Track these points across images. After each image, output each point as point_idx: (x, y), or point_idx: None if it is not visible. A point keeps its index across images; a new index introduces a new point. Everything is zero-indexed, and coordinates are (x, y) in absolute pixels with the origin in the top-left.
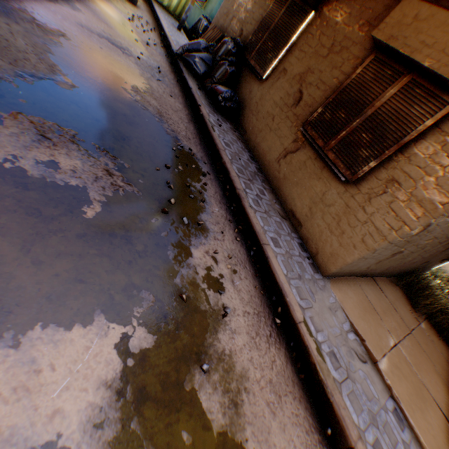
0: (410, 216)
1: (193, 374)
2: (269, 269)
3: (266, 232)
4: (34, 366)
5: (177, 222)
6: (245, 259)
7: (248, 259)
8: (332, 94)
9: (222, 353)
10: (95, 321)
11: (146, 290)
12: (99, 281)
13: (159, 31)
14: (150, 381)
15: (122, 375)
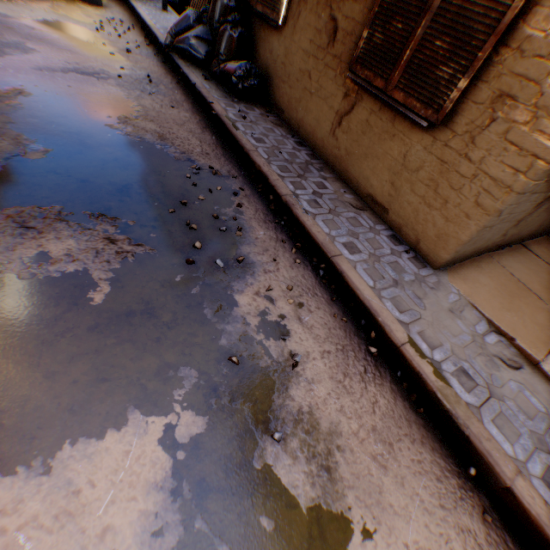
0: (542, 142)
1: (263, 448)
2: (348, 287)
3: (334, 239)
4: (71, 488)
5: (210, 268)
6: (313, 284)
7: (317, 283)
8: (376, 1)
9: (299, 412)
10: (129, 420)
11: (184, 365)
12: (125, 374)
13: (140, 25)
14: (209, 470)
15: (174, 472)
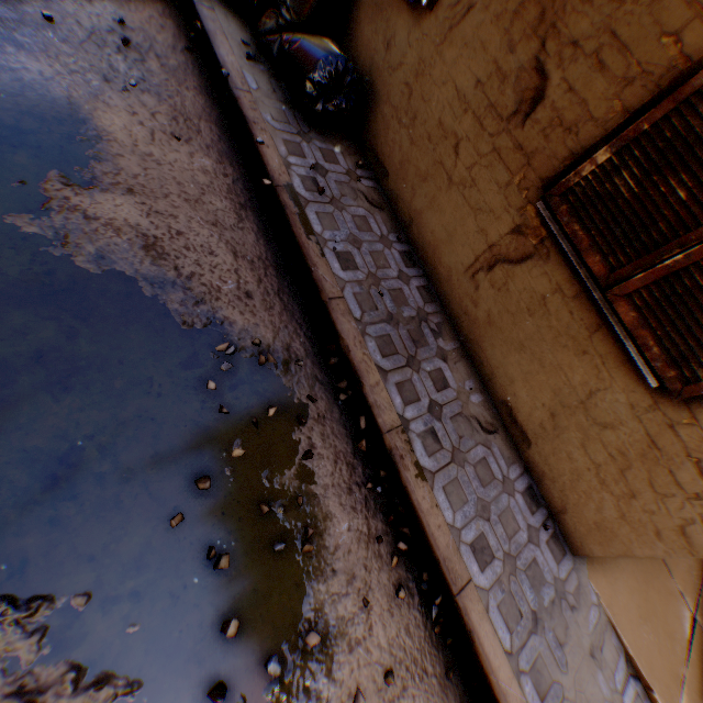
0: None
1: None
2: (476, 658)
3: (460, 537)
4: None
5: (255, 687)
6: (421, 644)
7: (427, 637)
8: (648, 98)
9: None
10: None
11: None
12: None
13: None
14: None
15: None
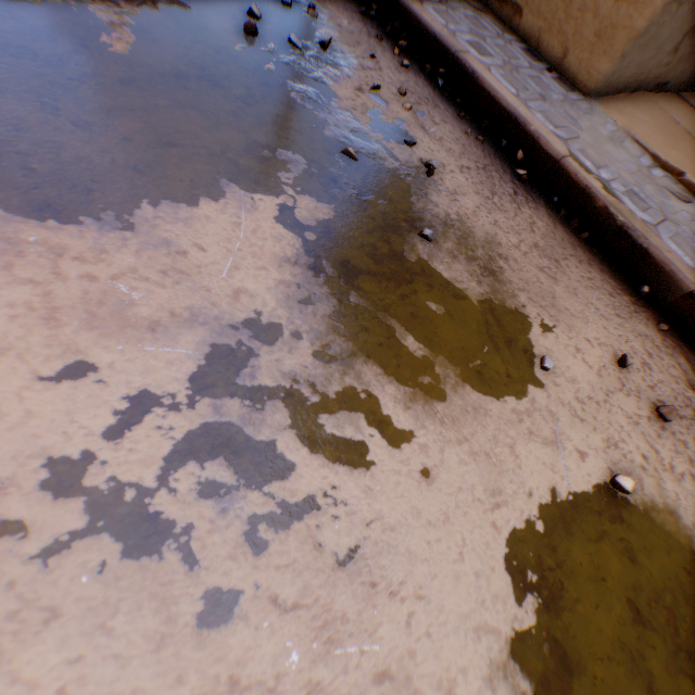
0: None
1: (413, 245)
2: (483, 95)
3: (455, 35)
4: (171, 249)
5: (283, 49)
6: (431, 97)
7: (436, 96)
8: None
9: (447, 219)
10: (226, 194)
11: (283, 150)
12: (200, 144)
13: None
14: (352, 255)
15: (307, 252)
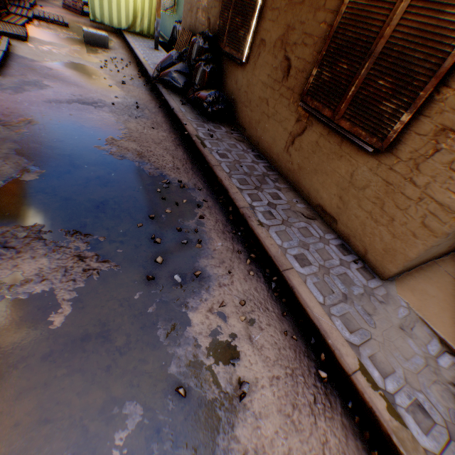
0: None
1: None
2: (298, 303)
3: (286, 251)
4: None
5: (168, 284)
6: (264, 298)
7: (269, 296)
8: (324, 45)
9: None
10: None
11: (130, 399)
12: (69, 411)
13: (136, 61)
14: None
15: None
